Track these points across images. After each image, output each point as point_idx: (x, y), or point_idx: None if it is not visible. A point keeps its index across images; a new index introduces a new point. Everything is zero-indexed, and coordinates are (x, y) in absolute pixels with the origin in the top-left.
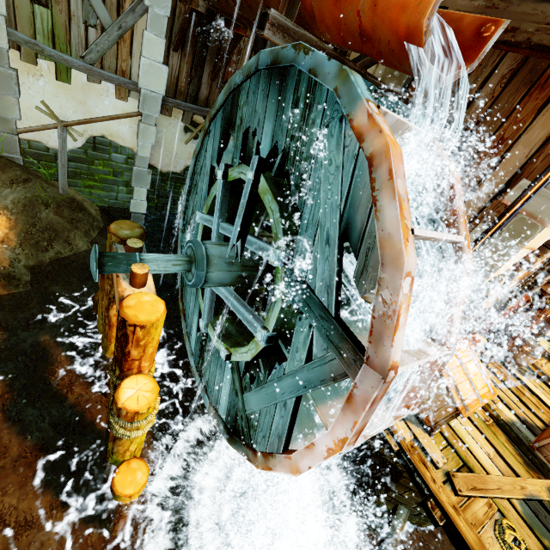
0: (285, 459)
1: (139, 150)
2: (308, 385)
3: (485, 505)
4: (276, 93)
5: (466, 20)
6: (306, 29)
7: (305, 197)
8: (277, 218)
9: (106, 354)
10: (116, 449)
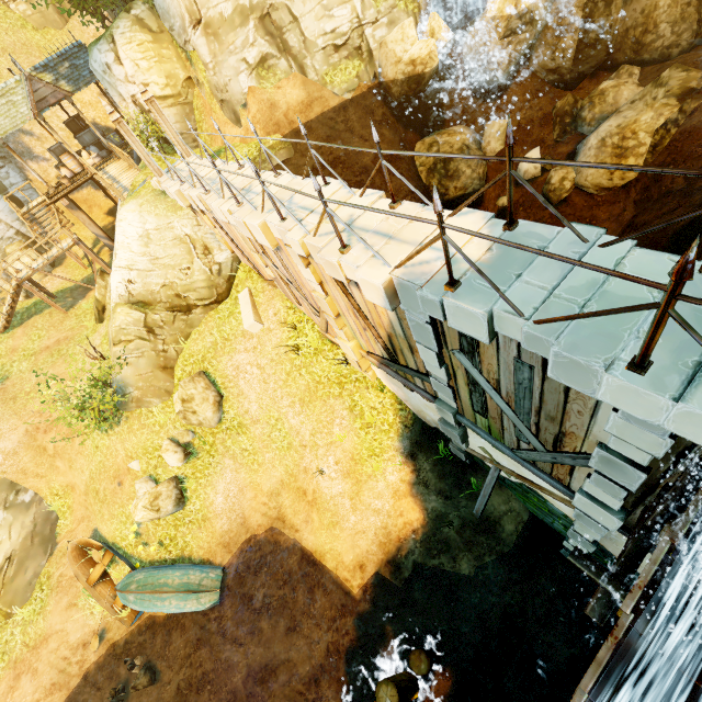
0: None
1: (576, 527)
2: None
3: None
4: None
5: None
6: None
7: None
8: None
9: None
10: None
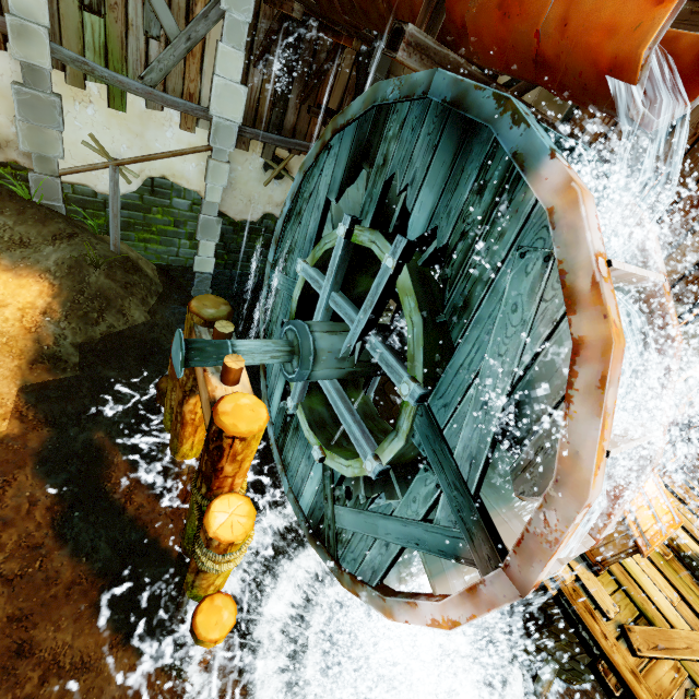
0: (419, 607)
1: (207, 194)
2: (456, 518)
3: (671, 670)
4: (411, 134)
5: (684, 40)
6: (449, 48)
7: (454, 275)
8: (412, 299)
9: (175, 457)
10: (198, 582)
